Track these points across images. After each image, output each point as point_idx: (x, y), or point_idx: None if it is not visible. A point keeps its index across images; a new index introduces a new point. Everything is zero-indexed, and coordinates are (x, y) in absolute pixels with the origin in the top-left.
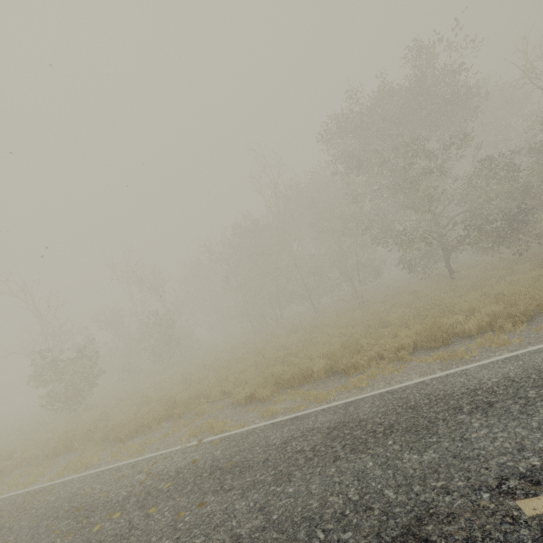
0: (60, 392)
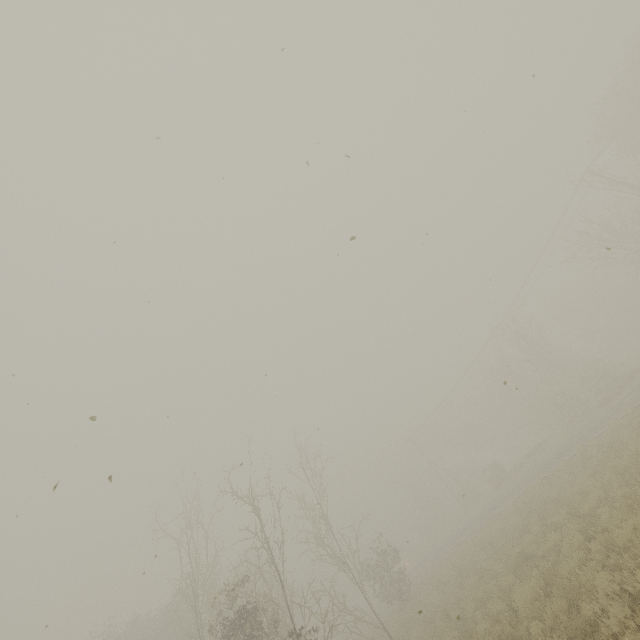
0: (396, 579)
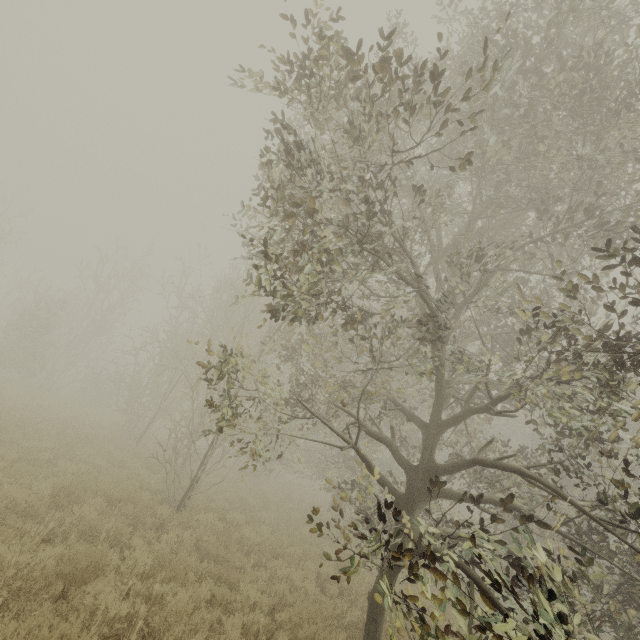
0: None
